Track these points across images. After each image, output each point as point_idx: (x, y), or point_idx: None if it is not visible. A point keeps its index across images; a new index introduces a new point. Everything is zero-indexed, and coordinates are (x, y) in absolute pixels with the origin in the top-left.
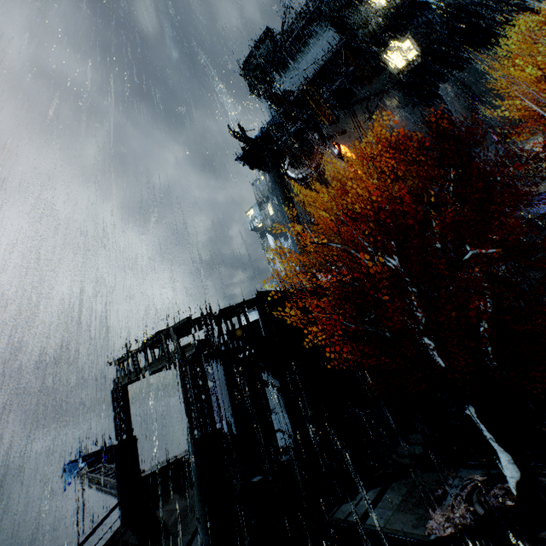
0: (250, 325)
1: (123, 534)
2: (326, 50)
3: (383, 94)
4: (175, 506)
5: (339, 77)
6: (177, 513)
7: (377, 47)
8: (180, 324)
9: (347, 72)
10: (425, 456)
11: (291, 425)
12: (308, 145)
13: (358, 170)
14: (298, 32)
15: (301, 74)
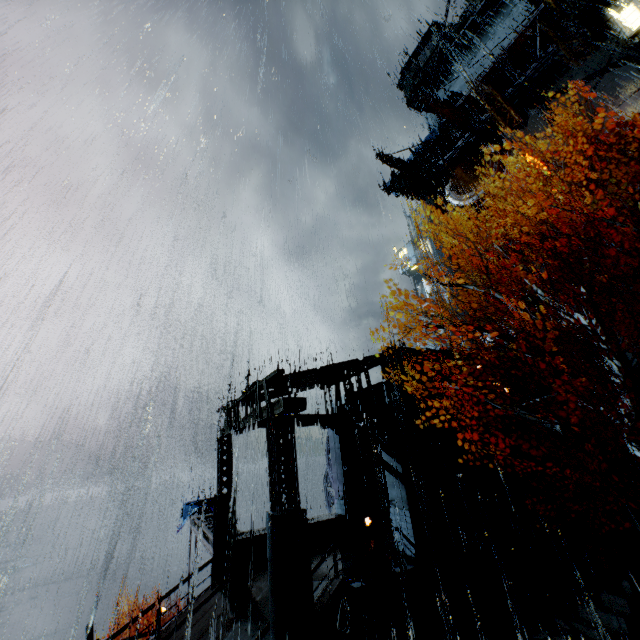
0: (370, 388)
1: (209, 597)
2: (514, 32)
3: (603, 74)
4: (263, 585)
5: (531, 63)
6: (263, 593)
7: (595, 7)
8: (272, 376)
9: (544, 53)
10: (630, 638)
11: (412, 527)
12: (479, 162)
13: (553, 188)
14: (474, 18)
15: (476, 71)
